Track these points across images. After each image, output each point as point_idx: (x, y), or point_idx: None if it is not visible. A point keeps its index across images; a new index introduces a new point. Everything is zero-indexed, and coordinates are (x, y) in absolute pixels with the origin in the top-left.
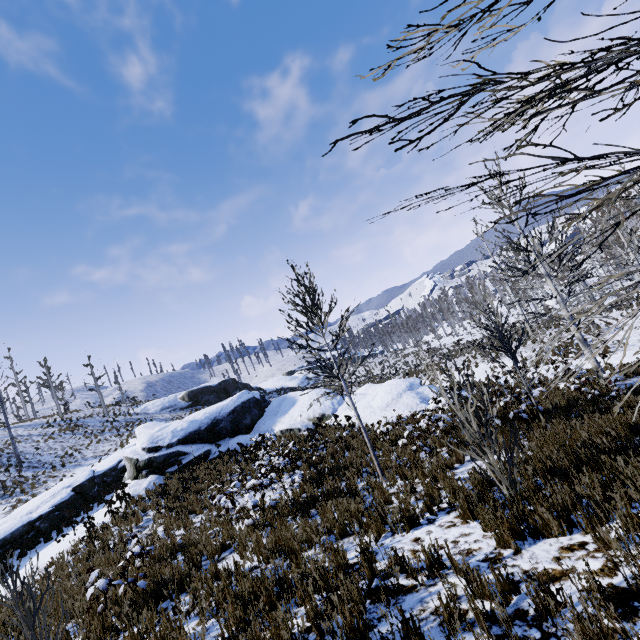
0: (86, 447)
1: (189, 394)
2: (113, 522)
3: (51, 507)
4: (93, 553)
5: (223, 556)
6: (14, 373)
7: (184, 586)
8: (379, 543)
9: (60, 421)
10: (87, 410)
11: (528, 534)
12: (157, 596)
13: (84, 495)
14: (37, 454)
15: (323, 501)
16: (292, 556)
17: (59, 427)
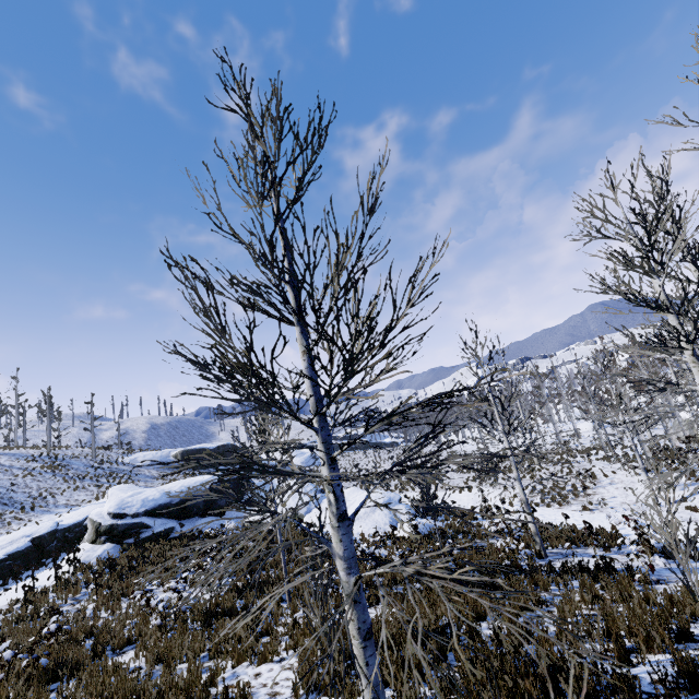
0: (61, 492)
1: (183, 453)
2: (54, 587)
3: (5, 555)
4: (23, 617)
5: (125, 650)
6: (16, 394)
7: (78, 672)
8: (234, 670)
9: (46, 456)
10: (77, 449)
11: (316, 689)
12: (52, 676)
13: (41, 548)
14: (11, 490)
15: (223, 617)
16: (163, 665)
17: (42, 463)
